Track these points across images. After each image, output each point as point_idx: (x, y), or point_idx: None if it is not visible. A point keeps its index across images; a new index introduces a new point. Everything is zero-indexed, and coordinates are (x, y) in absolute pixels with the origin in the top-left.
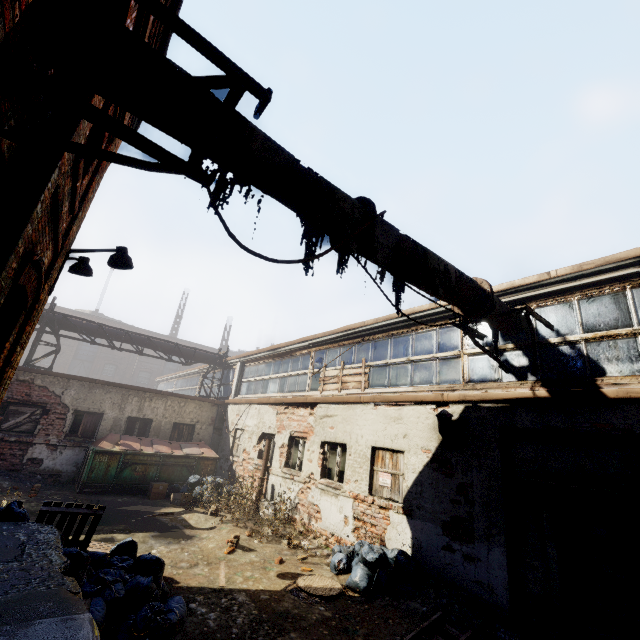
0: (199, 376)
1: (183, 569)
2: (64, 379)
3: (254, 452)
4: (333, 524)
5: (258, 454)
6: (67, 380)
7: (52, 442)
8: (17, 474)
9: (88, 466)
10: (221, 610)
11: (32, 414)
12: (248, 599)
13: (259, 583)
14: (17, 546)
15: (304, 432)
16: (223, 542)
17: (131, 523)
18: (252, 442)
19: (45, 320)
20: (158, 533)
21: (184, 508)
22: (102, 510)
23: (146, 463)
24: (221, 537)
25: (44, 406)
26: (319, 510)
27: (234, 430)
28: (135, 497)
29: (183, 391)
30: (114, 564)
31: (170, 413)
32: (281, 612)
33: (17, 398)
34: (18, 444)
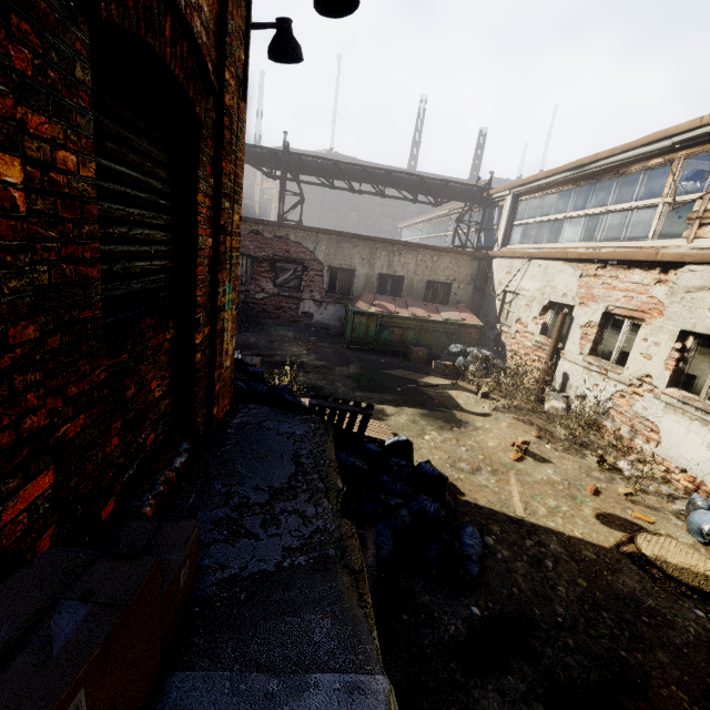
0: (449, 219)
1: (464, 473)
2: (313, 233)
3: (534, 325)
4: (687, 459)
5: (540, 329)
6: (316, 234)
7: (316, 298)
8: (297, 325)
9: (349, 326)
10: (528, 561)
11: (295, 271)
12: (563, 551)
13: (572, 524)
14: (291, 457)
15: (638, 310)
16: (505, 442)
17: (397, 393)
18: (531, 312)
19: (283, 165)
20: (426, 411)
21: (449, 383)
22: (370, 409)
23: (403, 327)
24: (501, 433)
25: (302, 263)
26: (656, 430)
27: (502, 293)
28: (396, 359)
29: (430, 239)
30: (392, 469)
31: (422, 270)
32: (624, 596)
33: (280, 255)
34: (291, 299)
